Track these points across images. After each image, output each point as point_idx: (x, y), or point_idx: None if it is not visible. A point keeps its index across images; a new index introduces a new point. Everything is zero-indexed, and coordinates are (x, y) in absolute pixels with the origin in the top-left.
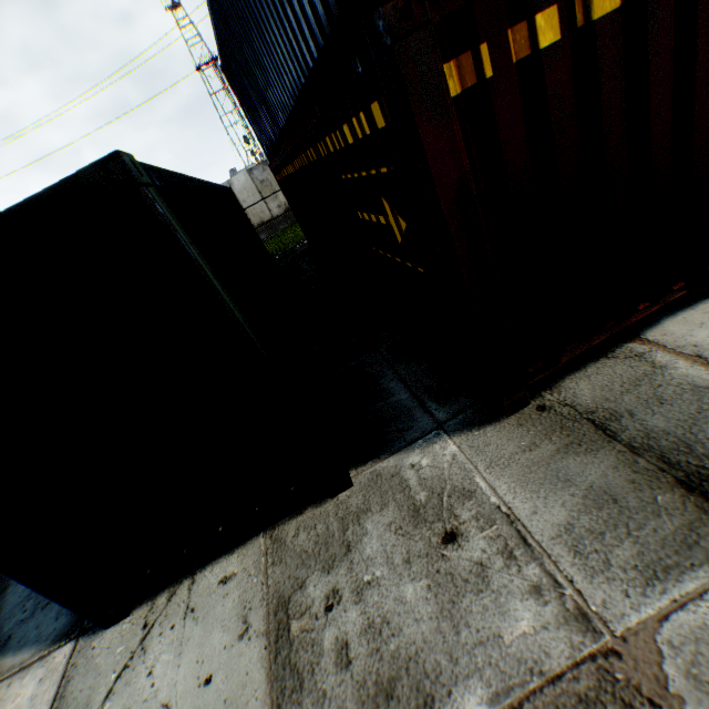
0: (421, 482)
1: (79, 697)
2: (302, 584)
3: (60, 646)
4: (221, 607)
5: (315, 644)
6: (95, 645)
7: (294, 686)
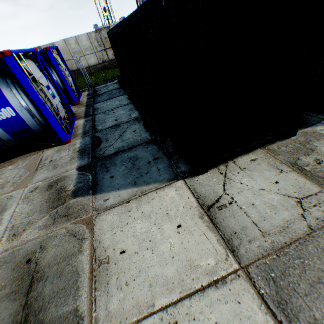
0: None
1: (207, 192)
2: (298, 159)
3: (174, 182)
4: (260, 166)
5: (321, 171)
6: (197, 180)
7: (322, 180)
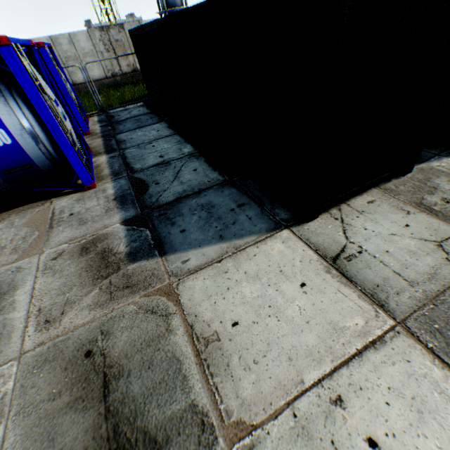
0: (448, 170)
1: (325, 242)
2: (422, 198)
3: (277, 232)
4: (381, 209)
5: None
6: (307, 228)
7: None
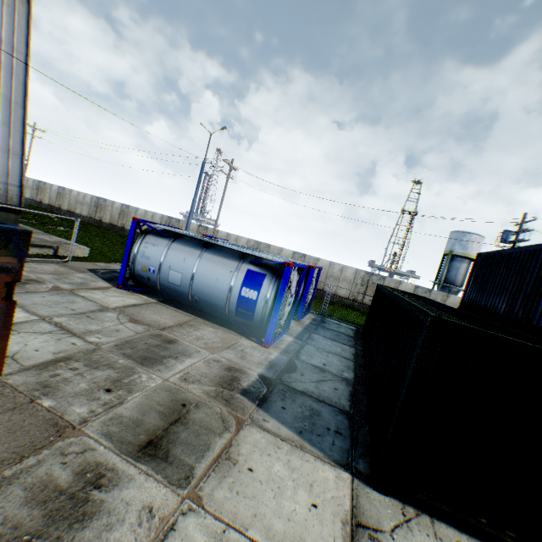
0: None
1: (370, 511)
2: None
3: (341, 468)
4: None
5: None
6: (368, 490)
7: None
